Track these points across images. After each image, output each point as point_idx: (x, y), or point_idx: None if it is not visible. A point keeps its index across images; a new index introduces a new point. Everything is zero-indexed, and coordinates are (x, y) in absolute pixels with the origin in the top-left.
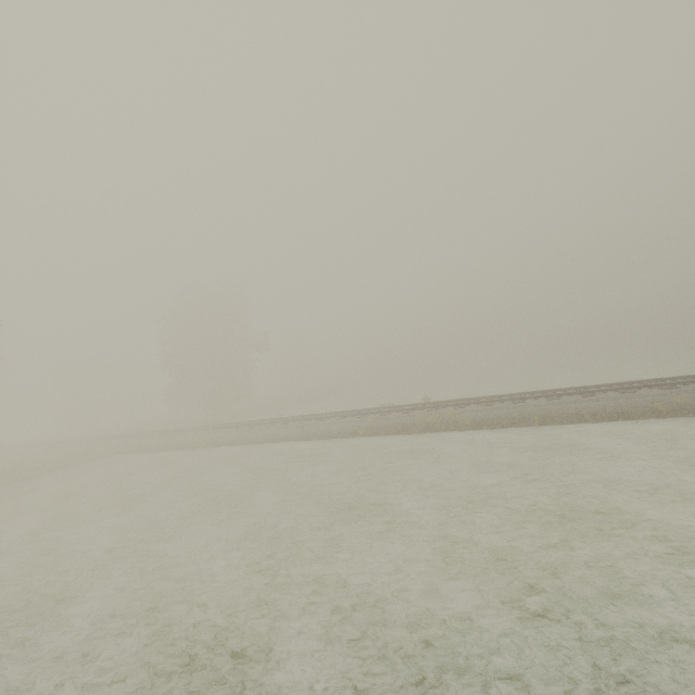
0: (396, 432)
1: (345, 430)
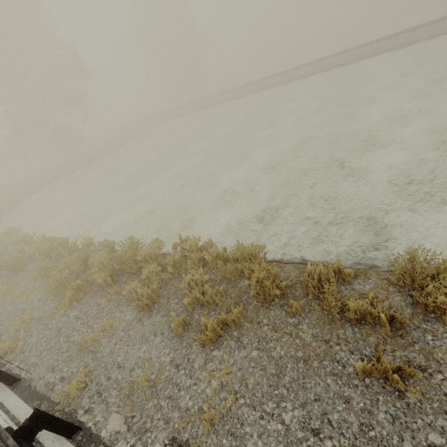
0: (339, 66)
1: (306, 73)
